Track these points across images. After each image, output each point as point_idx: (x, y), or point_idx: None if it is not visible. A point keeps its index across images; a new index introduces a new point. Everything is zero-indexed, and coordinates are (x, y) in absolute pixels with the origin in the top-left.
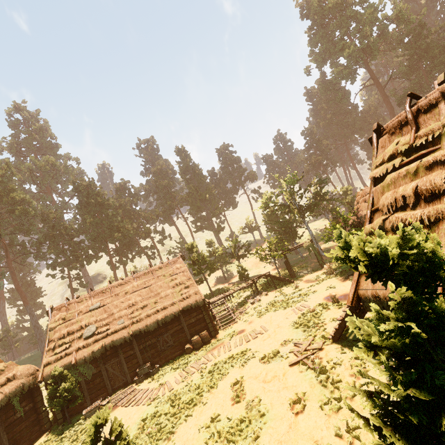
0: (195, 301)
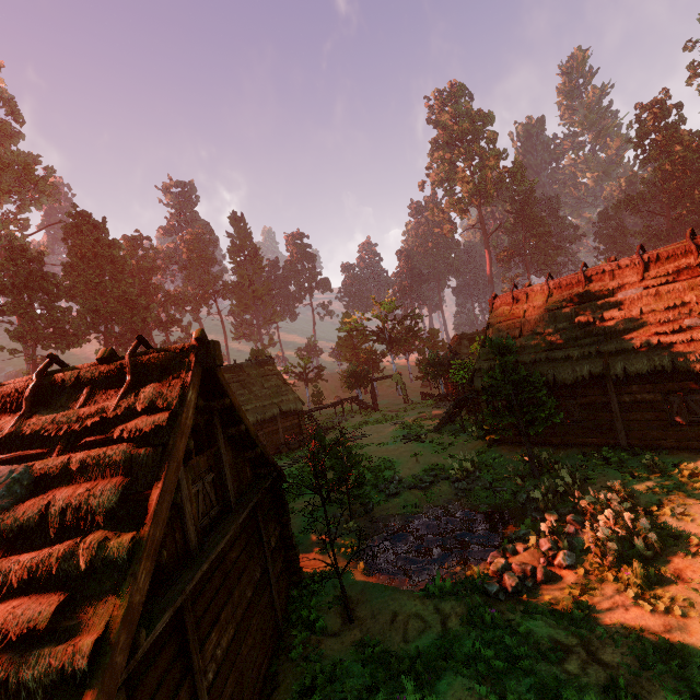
0: (295, 404)
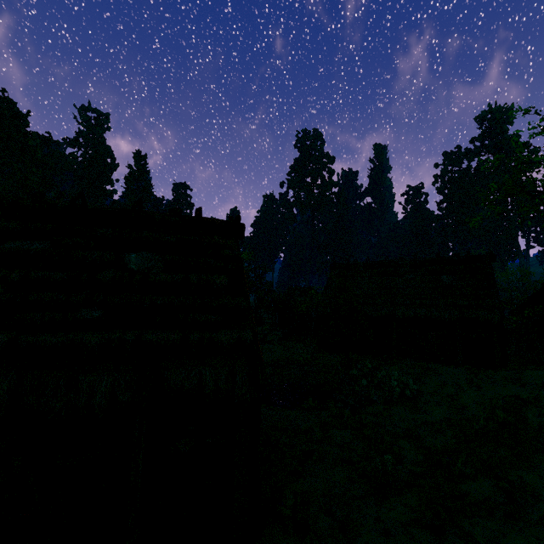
0: None
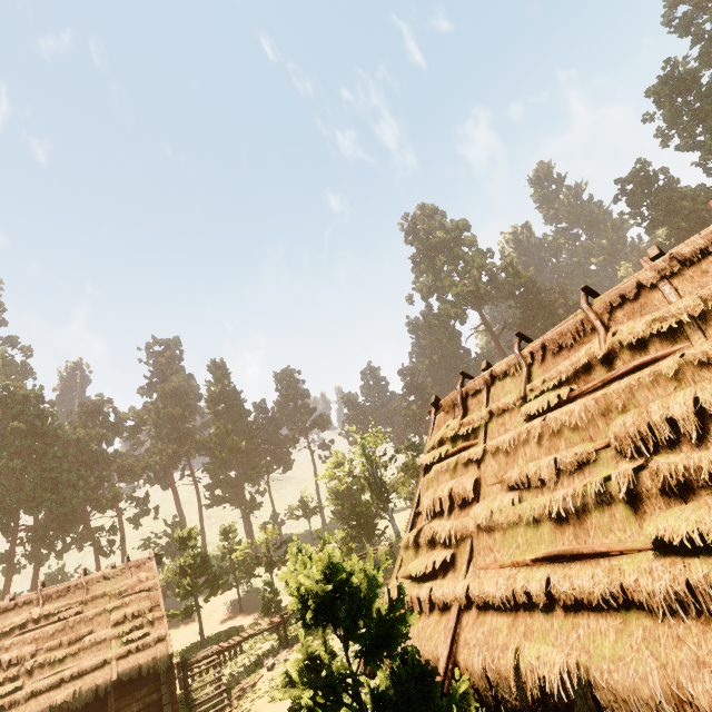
0: (151, 659)
